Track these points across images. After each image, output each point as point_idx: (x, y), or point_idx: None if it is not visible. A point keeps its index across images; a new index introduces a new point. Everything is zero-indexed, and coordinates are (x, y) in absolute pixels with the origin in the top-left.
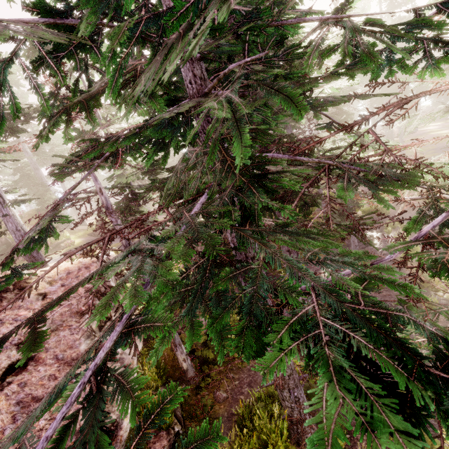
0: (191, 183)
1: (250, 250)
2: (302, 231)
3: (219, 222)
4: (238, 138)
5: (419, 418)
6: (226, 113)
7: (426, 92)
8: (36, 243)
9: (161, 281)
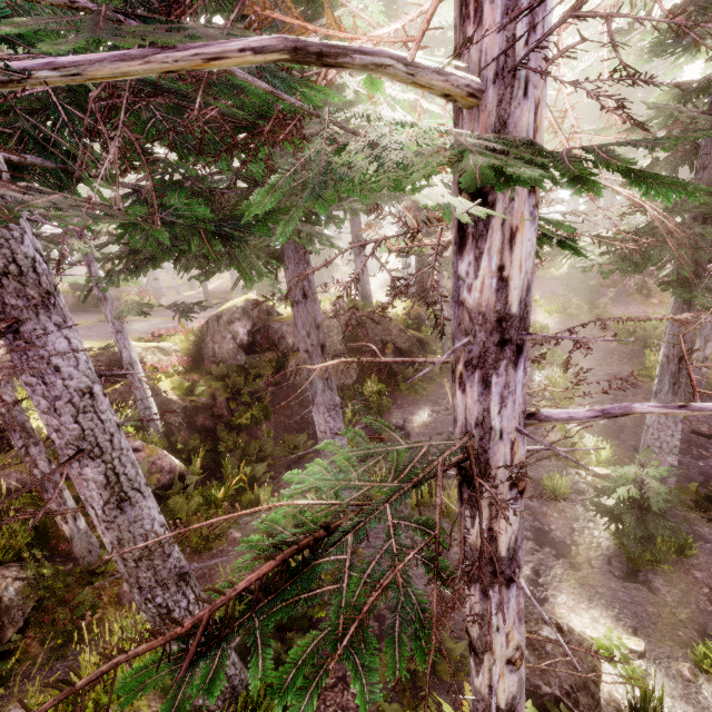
0: None
1: None
2: None
3: None
4: None
5: None
6: None
7: None
8: None
9: None
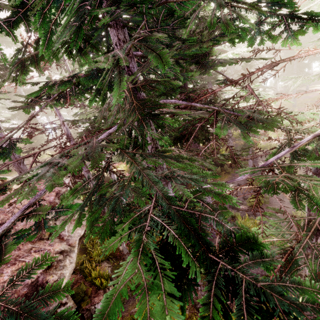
0: (109, 118)
1: (159, 169)
2: (174, 156)
3: (111, 146)
4: (118, 84)
5: (189, 286)
6: (108, 65)
7: (290, 57)
8: (1, 156)
9: (50, 184)
